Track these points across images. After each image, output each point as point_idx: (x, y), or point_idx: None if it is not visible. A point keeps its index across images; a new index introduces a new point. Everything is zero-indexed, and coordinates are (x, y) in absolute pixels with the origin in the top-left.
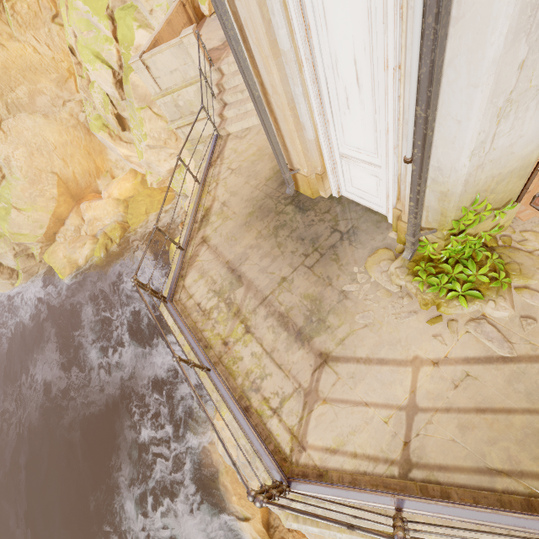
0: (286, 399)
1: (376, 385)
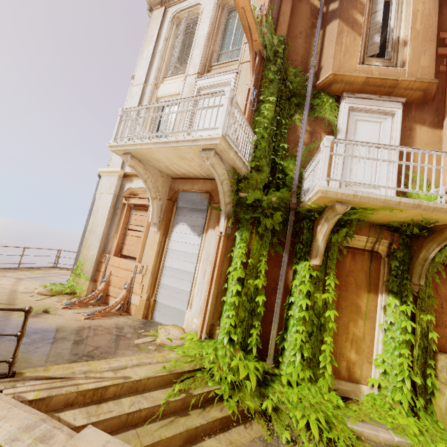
0: (2, 274)
1: (6, 281)
